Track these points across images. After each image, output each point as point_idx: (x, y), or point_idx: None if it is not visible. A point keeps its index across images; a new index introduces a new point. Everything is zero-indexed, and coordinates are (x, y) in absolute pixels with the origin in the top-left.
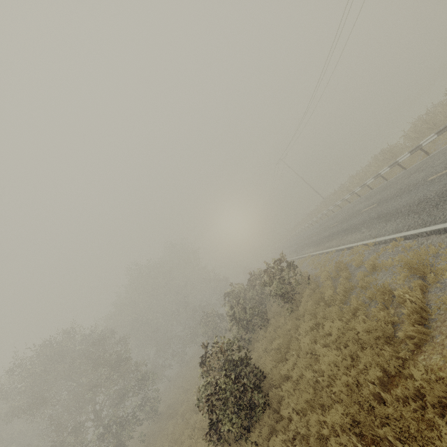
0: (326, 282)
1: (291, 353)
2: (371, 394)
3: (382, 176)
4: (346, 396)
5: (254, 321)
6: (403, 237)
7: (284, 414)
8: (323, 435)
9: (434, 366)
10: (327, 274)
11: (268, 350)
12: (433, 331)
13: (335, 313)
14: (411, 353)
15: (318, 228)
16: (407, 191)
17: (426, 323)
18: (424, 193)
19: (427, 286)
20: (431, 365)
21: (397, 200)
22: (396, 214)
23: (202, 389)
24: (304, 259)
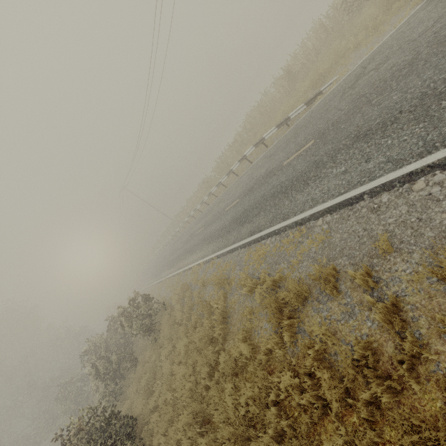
0: (176, 305)
1: (158, 383)
2: (204, 387)
3: (205, 202)
4: (189, 399)
5: (124, 365)
6: (216, 256)
7: (155, 444)
8: (180, 439)
9: (231, 348)
10: (177, 297)
11: (139, 390)
12: (229, 325)
13: (182, 332)
14: (222, 344)
15: (171, 249)
16: (217, 217)
17: (226, 320)
18: (224, 221)
19: (226, 293)
20: (230, 348)
21: (213, 225)
22: (213, 237)
23: None
24: (162, 283)
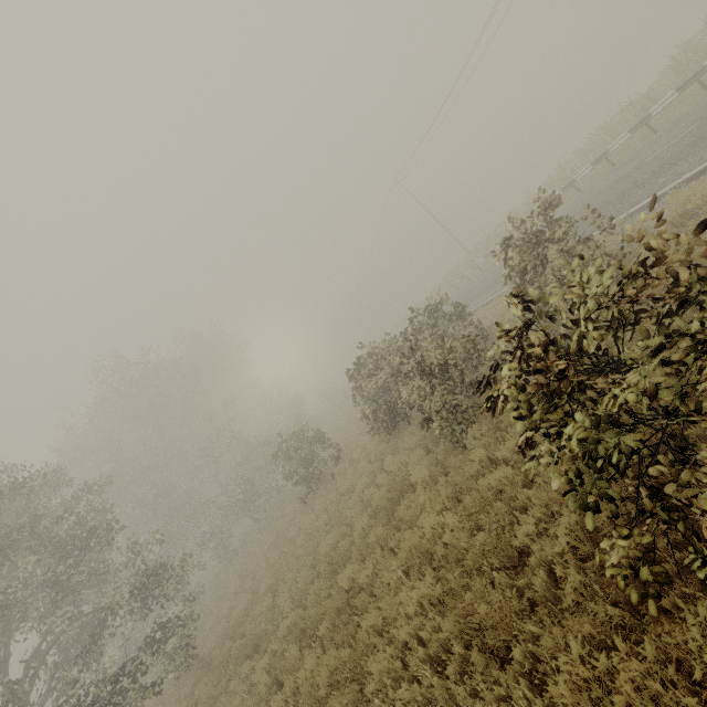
0: None
1: None
2: None
3: (648, 125)
4: None
5: None
6: None
7: None
8: None
9: None
10: None
11: None
12: None
13: None
14: None
15: (491, 271)
16: None
17: None
18: None
19: None
20: None
21: None
22: None
23: (582, 425)
24: (501, 296)
